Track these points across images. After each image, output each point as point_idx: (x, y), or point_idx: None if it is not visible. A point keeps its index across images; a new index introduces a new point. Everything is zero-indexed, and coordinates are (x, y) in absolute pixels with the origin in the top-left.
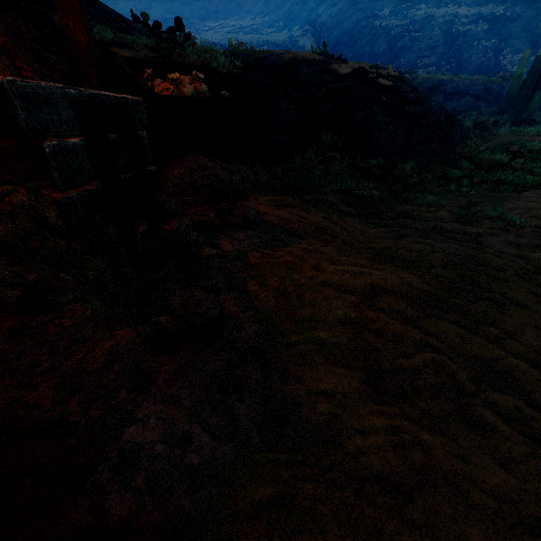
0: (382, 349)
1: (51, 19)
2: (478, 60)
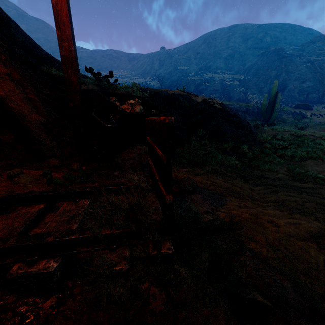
0: None
1: (39, 67)
2: (237, 96)
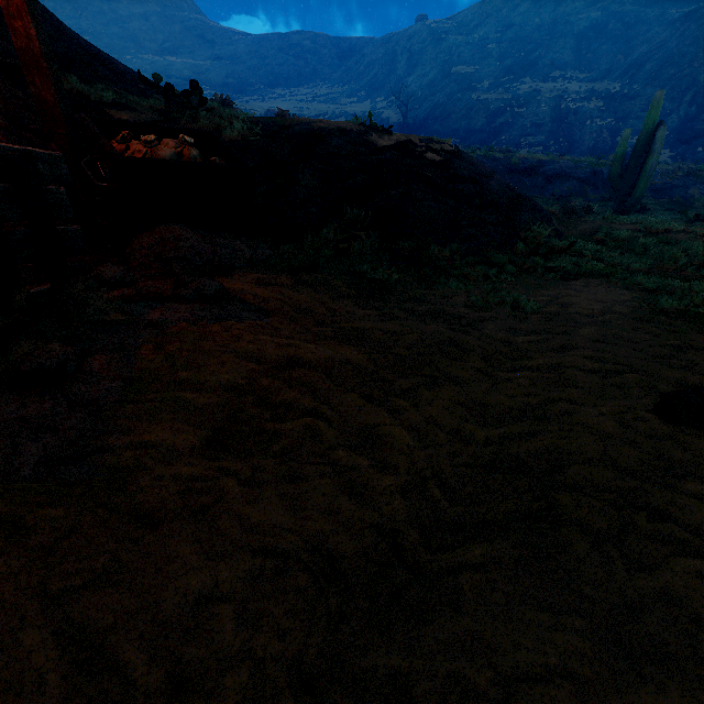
0: (255, 413)
1: None
2: (591, 140)
